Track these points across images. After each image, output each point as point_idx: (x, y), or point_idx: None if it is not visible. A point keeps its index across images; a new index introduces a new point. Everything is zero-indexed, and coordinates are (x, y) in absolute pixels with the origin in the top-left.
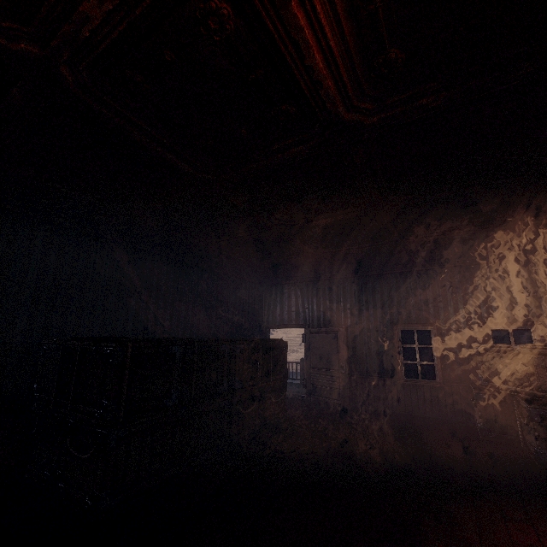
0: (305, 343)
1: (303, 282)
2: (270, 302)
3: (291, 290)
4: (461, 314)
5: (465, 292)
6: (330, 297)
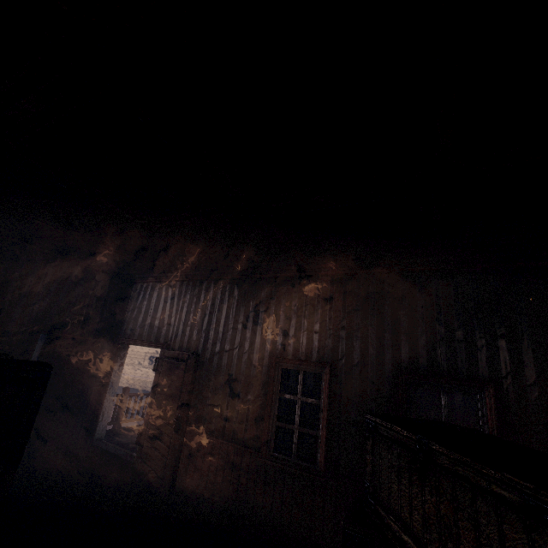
0: (156, 371)
1: (178, 281)
2: (135, 306)
3: (162, 291)
4: (370, 353)
5: (381, 316)
6: (204, 305)
